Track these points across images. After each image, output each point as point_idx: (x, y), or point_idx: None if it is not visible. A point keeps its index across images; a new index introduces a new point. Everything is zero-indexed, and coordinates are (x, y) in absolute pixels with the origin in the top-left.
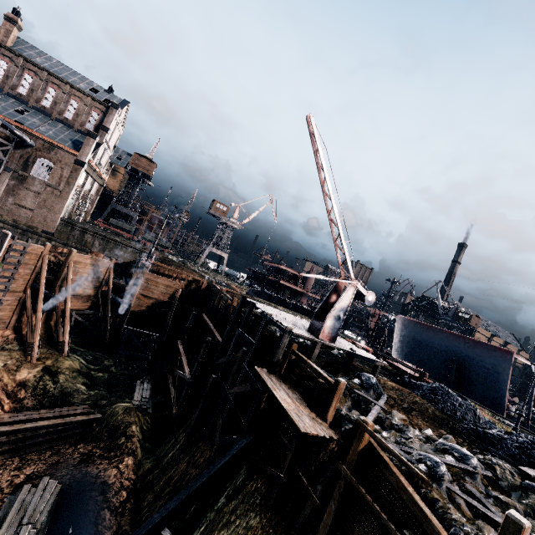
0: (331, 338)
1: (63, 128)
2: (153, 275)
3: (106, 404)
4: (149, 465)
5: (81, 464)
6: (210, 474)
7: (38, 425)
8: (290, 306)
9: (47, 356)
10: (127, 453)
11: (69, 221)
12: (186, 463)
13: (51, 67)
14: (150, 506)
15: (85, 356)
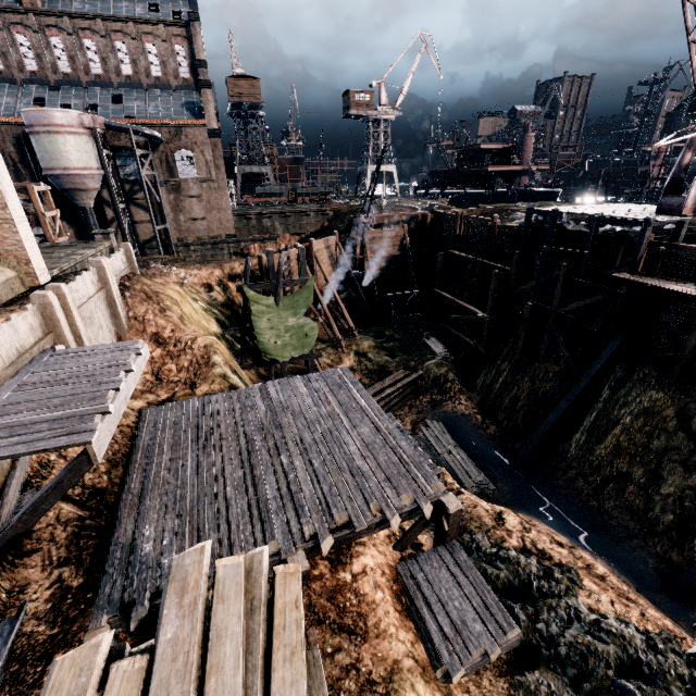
0: (694, 210)
1: (163, 94)
2: (374, 232)
3: (415, 364)
4: (479, 396)
5: (435, 408)
6: (590, 377)
7: (390, 392)
8: (515, 197)
9: (348, 344)
10: (458, 393)
11: (242, 213)
12: (529, 382)
13: (93, 6)
14: (509, 419)
15: (369, 334)
